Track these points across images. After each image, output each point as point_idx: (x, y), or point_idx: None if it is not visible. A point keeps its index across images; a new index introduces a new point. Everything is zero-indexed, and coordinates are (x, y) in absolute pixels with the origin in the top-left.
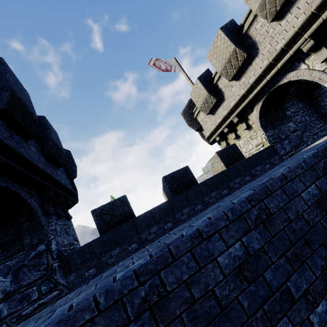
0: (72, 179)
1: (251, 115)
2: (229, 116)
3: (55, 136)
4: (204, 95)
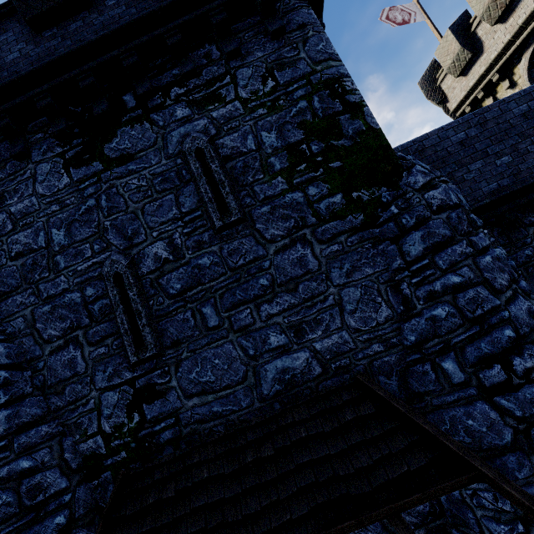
0: None
1: (517, 67)
2: (487, 74)
3: None
4: (455, 50)
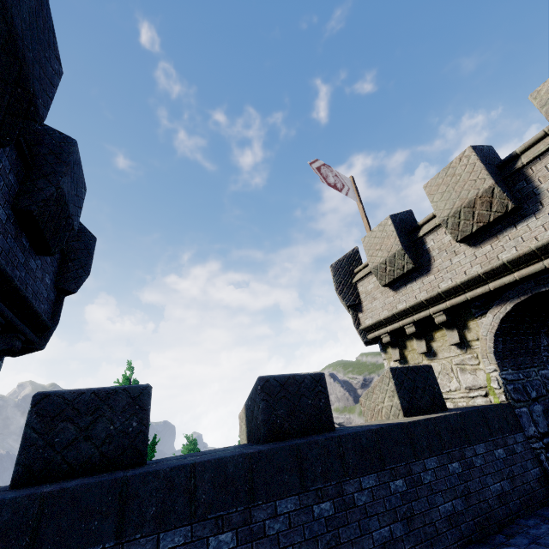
0: (63, 293)
1: (476, 321)
2: (427, 306)
3: (76, 188)
4: (393, 248)
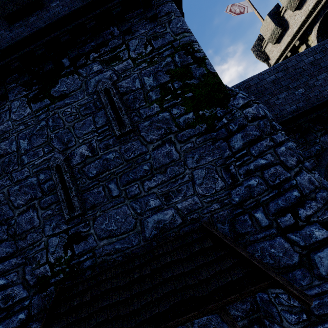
0: None
1: (310, 36)
2: (292, 42)
3: None
4: (272, 28)
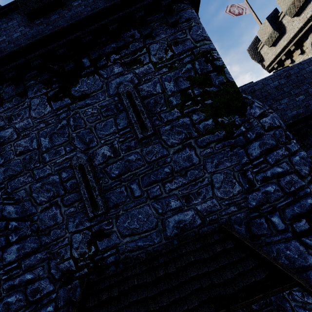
0: None
1: (305, 42)
2: (287, 46)
3: None
4: (269, 31)
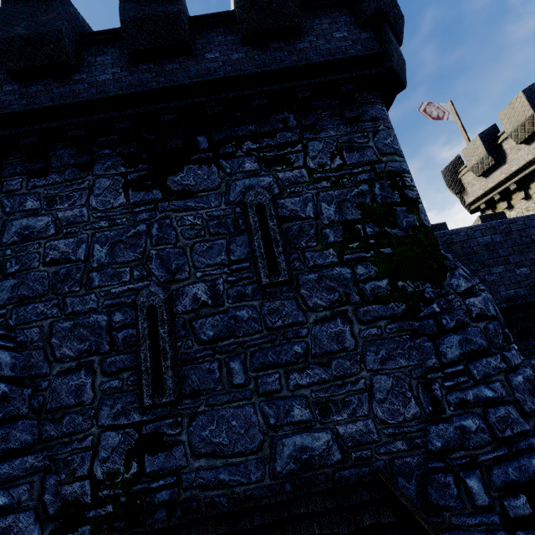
0: None
1: (534, 183)
2: (505, 182)
3: None
4: (481, 154)
